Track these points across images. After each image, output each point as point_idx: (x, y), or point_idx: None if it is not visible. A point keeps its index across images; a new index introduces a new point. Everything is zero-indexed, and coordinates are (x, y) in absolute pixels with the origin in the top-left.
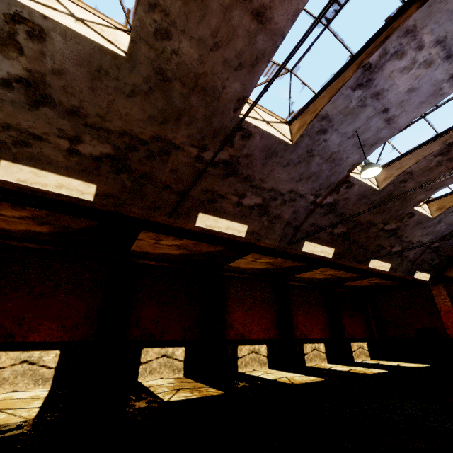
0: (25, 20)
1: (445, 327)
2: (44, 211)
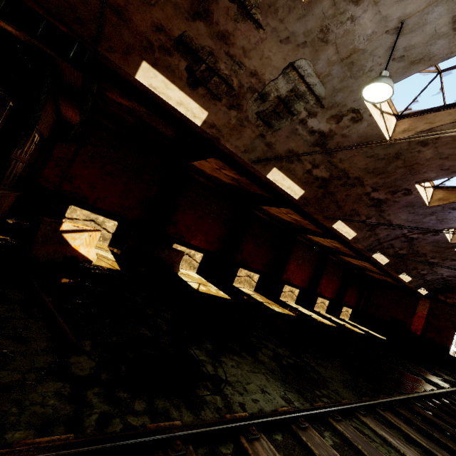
0: (359, 113)
1: (412, 324)
2: (250, 182)
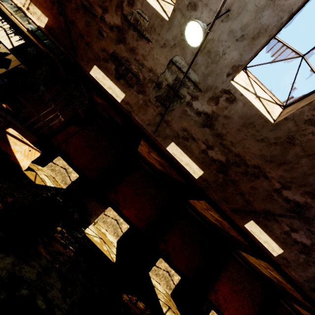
0: (230, 93)
1: None
2: (167, 164)
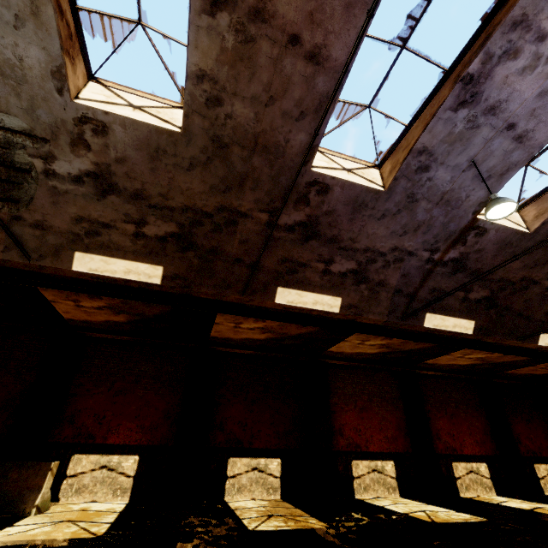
0: (91, 119)
1: None
2: (118, 300)
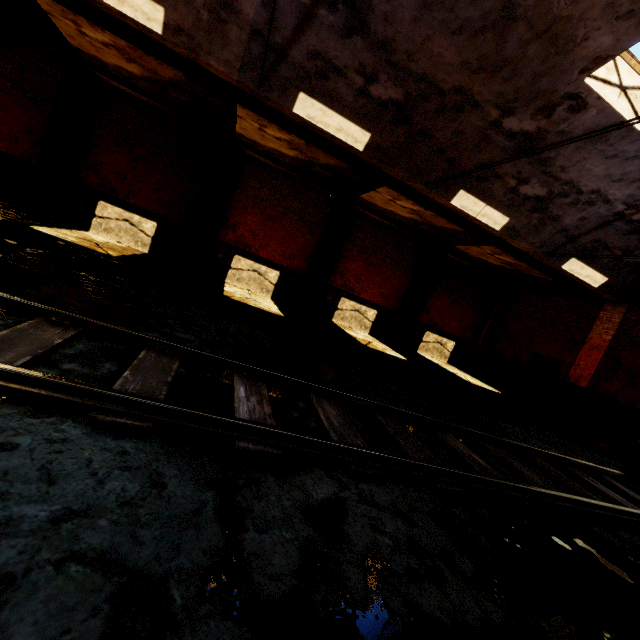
0: None
1: (573, 365)
2: None
